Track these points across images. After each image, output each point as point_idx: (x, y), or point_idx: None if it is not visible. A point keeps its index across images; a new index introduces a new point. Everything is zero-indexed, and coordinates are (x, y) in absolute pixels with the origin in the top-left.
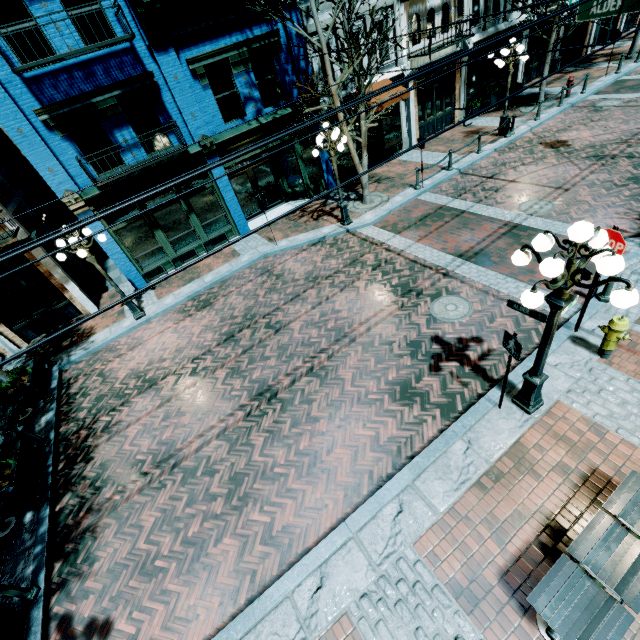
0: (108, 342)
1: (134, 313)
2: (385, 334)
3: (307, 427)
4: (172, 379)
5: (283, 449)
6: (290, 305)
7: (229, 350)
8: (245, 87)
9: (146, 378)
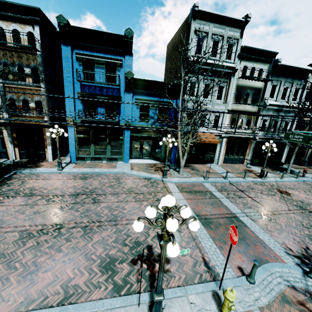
0: (40, 172)
1: (58, 167)
2: (131, 230)
3: (53, 252)
4: (39, 198)
5: (32, 255)
6: (110, 195)
7: (70, 199)
8: (152, 113)
9: (32, 192)
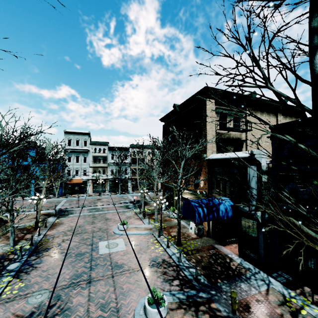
0: None
1: None
2: None
3: None
4: None
5: None
6: None
7: None
8: None
9: None
